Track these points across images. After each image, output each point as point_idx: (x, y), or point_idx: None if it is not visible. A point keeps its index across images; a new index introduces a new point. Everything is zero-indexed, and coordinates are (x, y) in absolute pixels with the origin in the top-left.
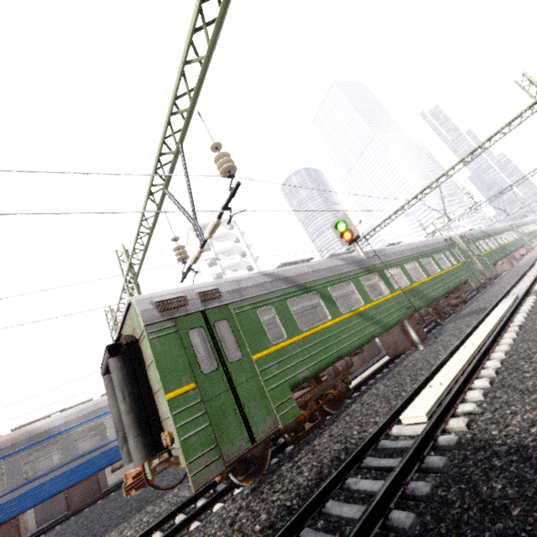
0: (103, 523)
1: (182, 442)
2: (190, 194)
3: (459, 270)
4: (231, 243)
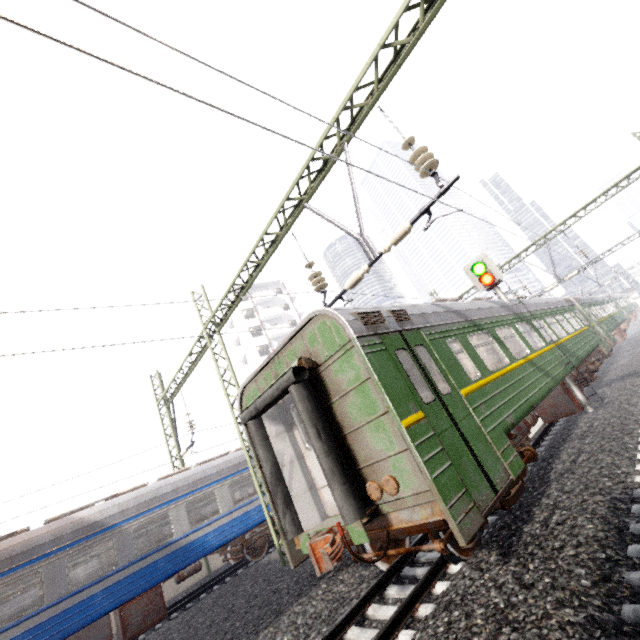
0: (218, 638)
1: (434, 481)
2: (357, 202)
3: (588, 333)
4: (279, 310)
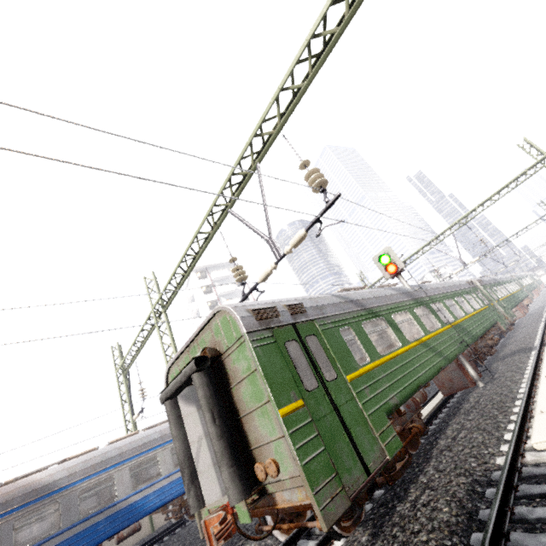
0: None
1: (304, 467)
2: (266, 210)
3: (487, 312)
4: (234, 286)
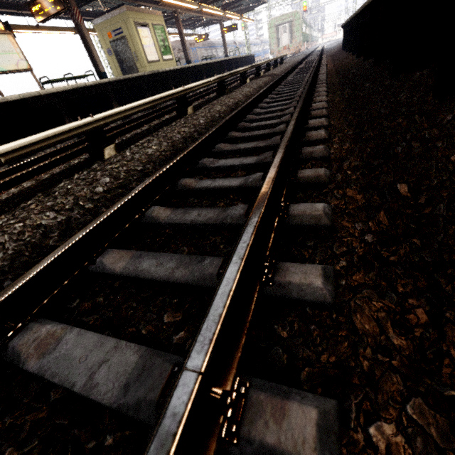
0: None
1: (302, 40)
2: None
3: (309, 37)
4: None
